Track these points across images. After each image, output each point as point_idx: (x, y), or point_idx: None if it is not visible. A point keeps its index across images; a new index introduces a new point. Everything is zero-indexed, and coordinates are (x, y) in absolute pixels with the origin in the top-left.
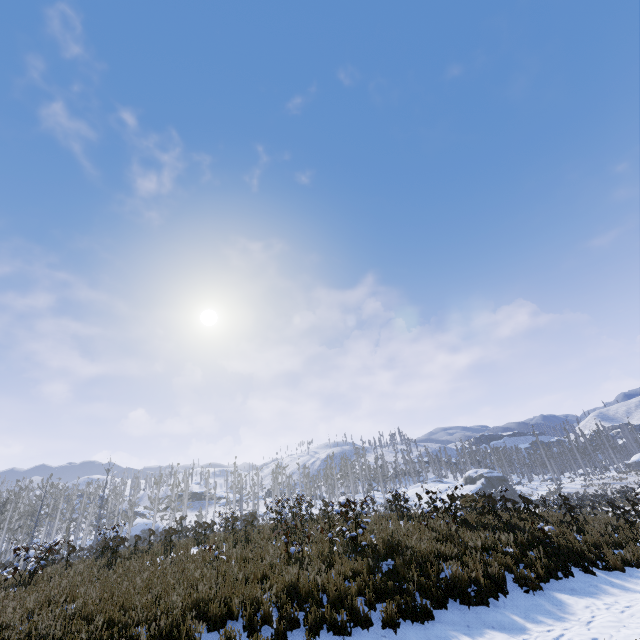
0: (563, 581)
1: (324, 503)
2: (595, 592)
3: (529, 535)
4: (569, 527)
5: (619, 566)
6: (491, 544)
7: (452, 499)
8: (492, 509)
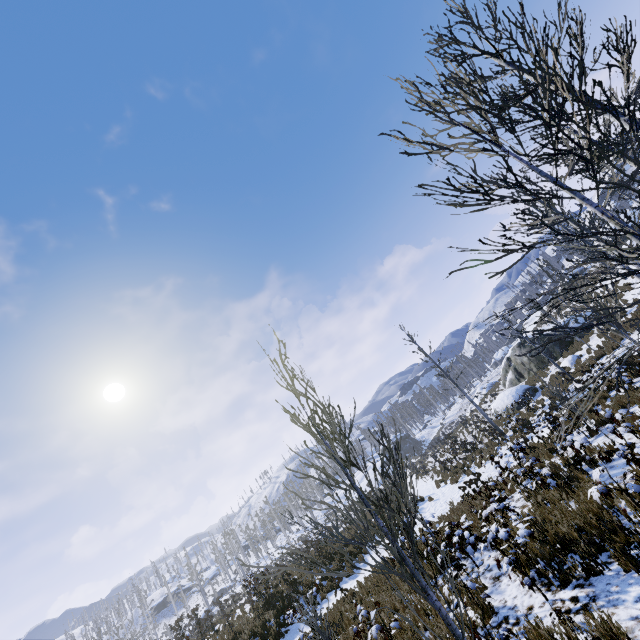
0: (285, 637)
1: (207, 613)
2: (295, 637)
3: (285, 601)
4: (330, 559)
5: (325, 597)
6: (258, 627)
7: (258, 585)
8: (288, 573)
